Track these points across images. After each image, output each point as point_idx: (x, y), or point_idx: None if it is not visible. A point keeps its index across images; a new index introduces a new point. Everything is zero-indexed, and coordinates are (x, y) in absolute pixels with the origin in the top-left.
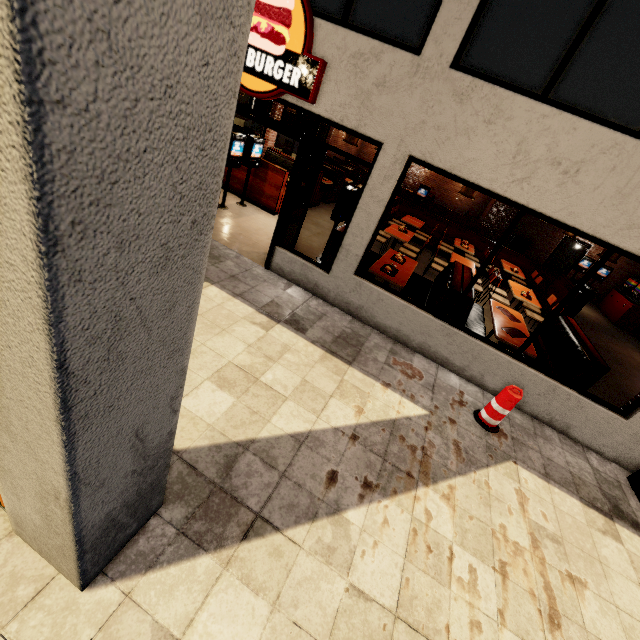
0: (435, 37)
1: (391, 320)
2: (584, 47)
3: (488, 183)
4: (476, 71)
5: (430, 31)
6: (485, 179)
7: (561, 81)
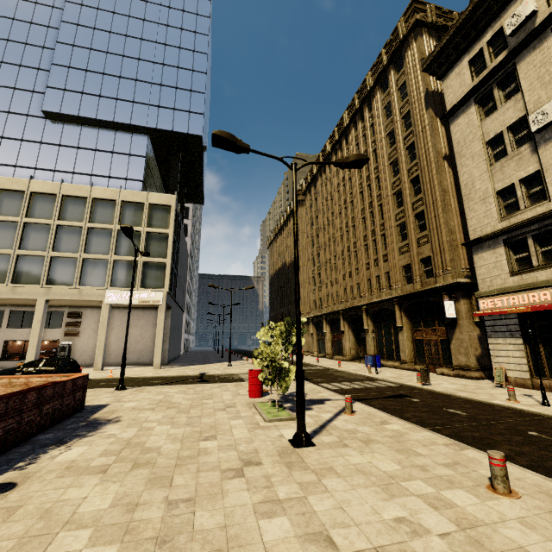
0: (3, 326)
1: (11, 365)
2: (24, 323)
3: (18, 339)
4: (11, 328)
5: (2, 326)
6: (18, 338)
7: (23, 326)
